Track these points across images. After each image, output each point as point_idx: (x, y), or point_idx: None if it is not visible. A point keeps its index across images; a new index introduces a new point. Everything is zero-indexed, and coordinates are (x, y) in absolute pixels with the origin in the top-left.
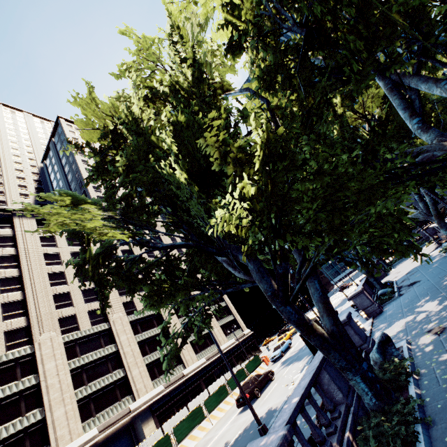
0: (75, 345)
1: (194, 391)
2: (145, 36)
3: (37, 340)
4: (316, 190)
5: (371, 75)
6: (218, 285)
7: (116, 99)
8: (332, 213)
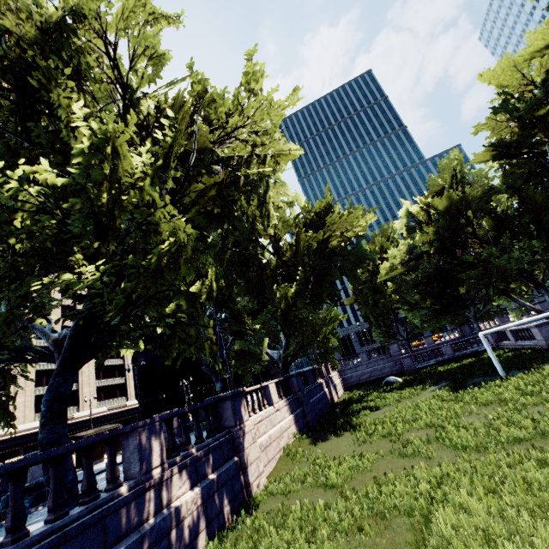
0: None
1: (2, 458)
2: None
3: None
4: None
5: None
6: None
7: None
8: None
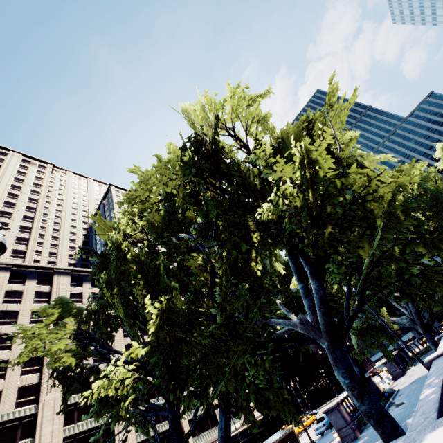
0: (75, 409)
1: None
2: (147, 172)
3: (42, 400)
4: (206, 346)
5: (266, 246)
6: (144, 406)
7: (121, 214)
8: (201, 378)
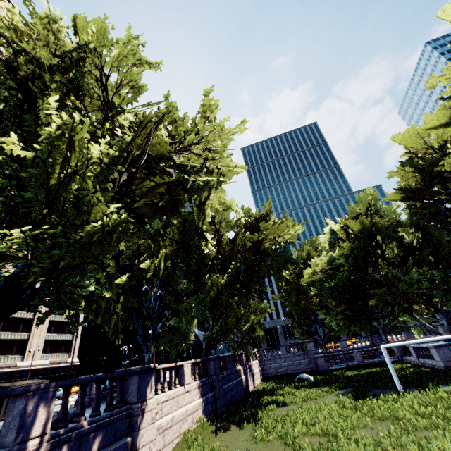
0: None
1: None
2: None
3: None
4: None
5: None
6: None
7: None
8: None
